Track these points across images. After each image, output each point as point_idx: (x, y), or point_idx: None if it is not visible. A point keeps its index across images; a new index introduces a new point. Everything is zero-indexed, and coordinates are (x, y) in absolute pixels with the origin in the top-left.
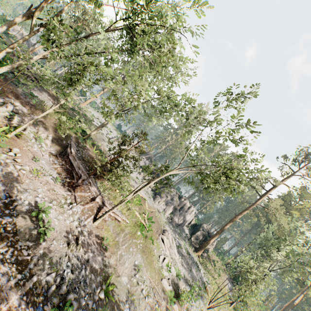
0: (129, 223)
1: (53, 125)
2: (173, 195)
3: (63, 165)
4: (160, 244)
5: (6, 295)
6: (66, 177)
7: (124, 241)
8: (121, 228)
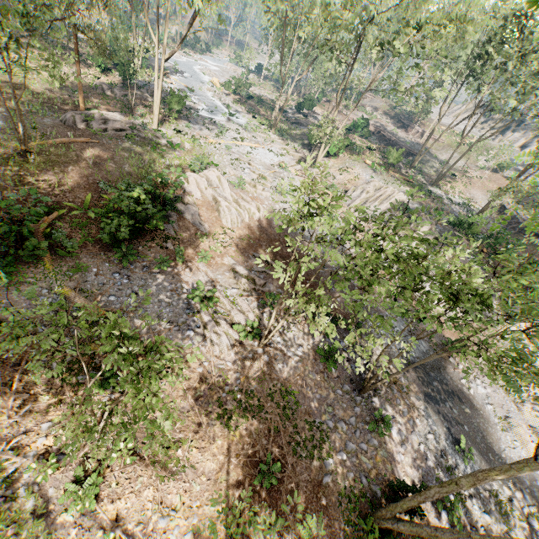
0: (446, 141)
1: (388, 113)
2: (526, 129)
3: (399, 125)
4: (483, 154)
5: (392, 137)
6: (402, 129)
7: (443, 149)
8: (440, 144)
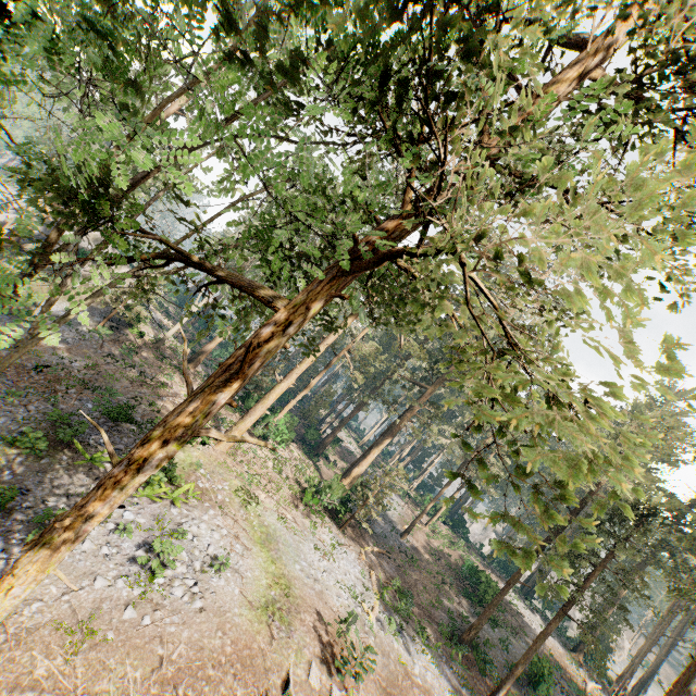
0: None
1: None
2: None
3: None
4: None
5: None
6: None
7: None
8: None
